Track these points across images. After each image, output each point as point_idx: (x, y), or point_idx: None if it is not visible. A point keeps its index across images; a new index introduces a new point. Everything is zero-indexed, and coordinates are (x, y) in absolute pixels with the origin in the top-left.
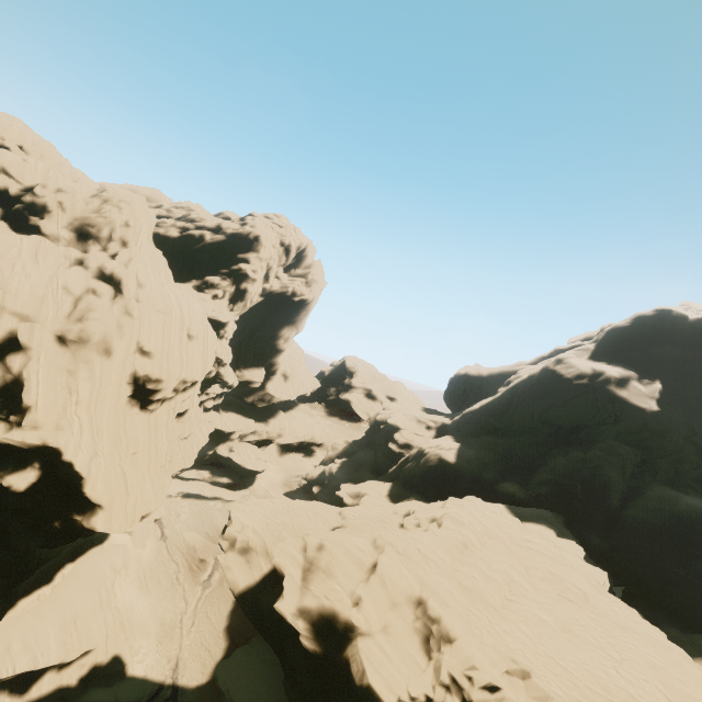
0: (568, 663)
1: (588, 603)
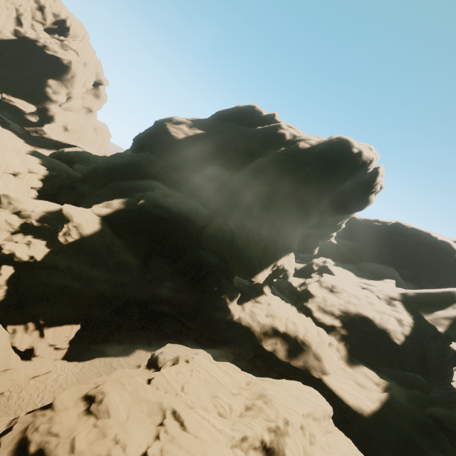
0: None
1: None
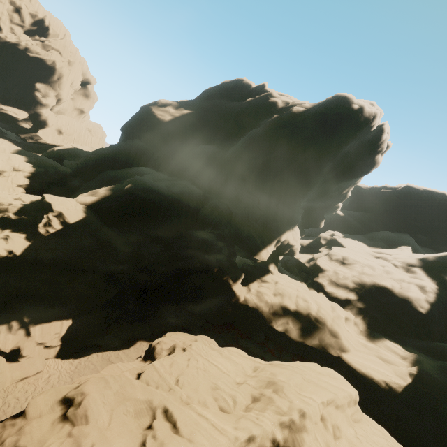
0: None
1: None
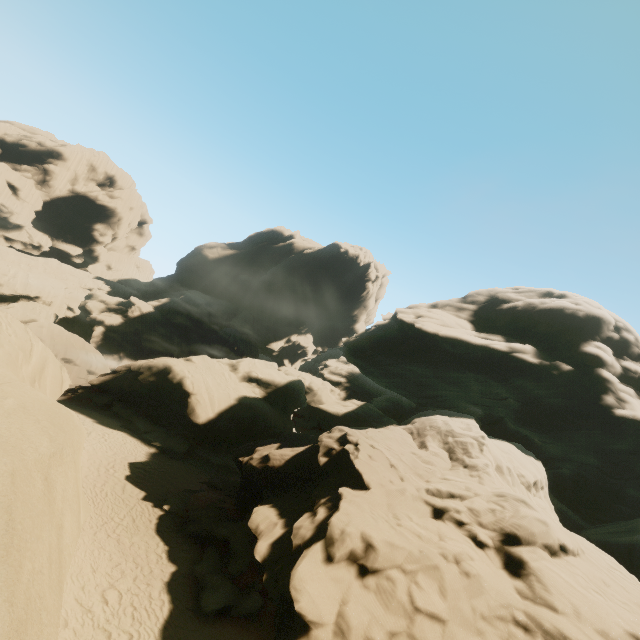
0: (3, 263)
1: (63, 280)
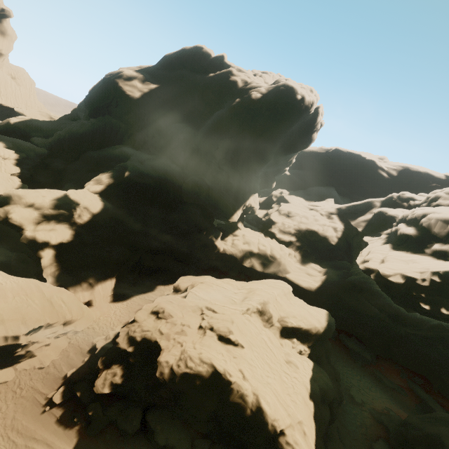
0: None
1: None
